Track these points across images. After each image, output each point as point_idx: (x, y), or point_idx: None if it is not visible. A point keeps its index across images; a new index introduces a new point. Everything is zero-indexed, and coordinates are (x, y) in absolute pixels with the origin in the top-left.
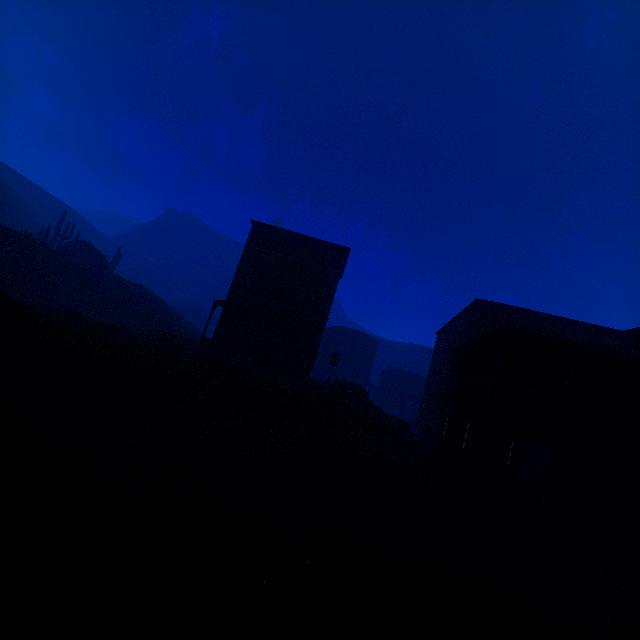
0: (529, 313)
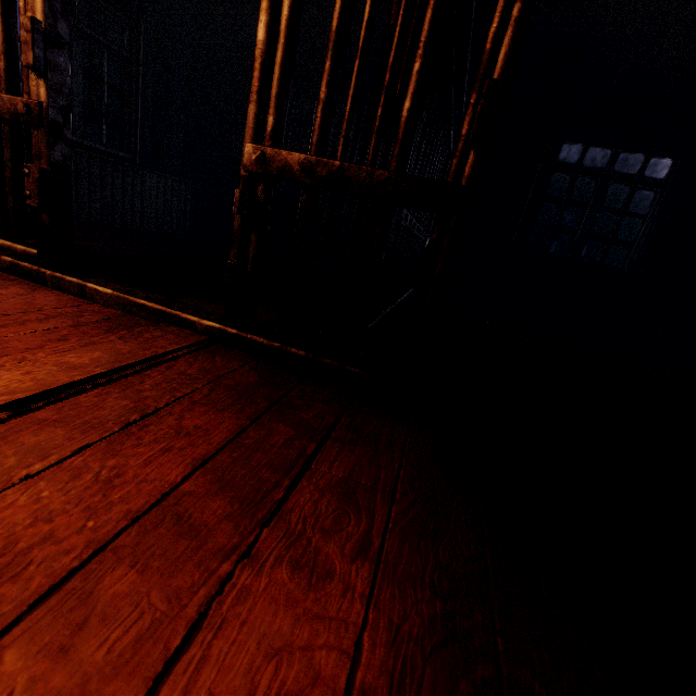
0: None
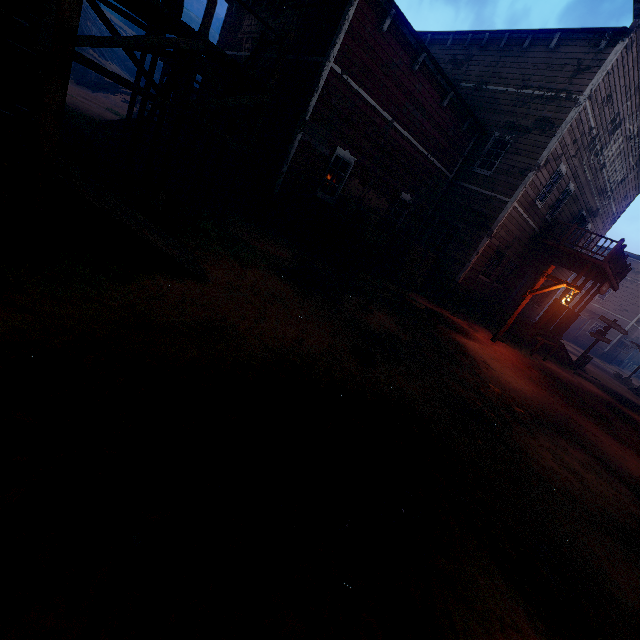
0: (434, 37)
